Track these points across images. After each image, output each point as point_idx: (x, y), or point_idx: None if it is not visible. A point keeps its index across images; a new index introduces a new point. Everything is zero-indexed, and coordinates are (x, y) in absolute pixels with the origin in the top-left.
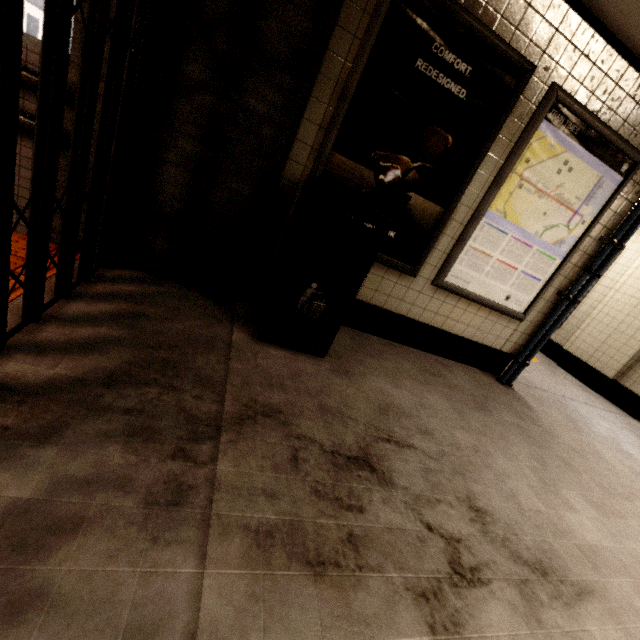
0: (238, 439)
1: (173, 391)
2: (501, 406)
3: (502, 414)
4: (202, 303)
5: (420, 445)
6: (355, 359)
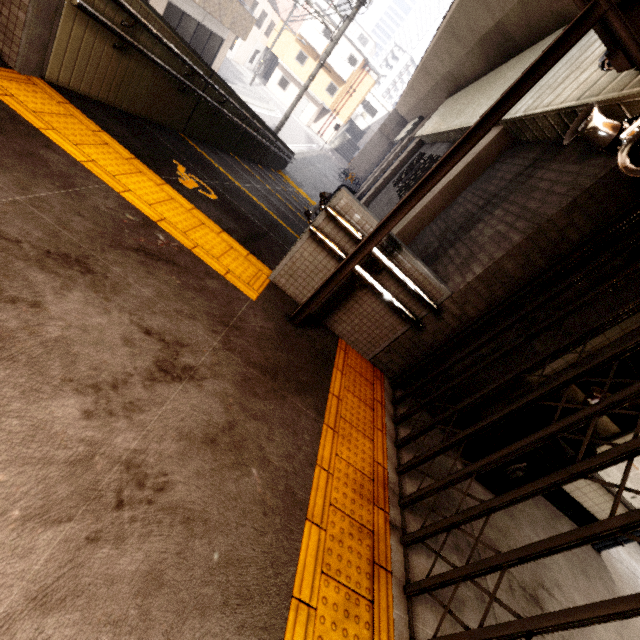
0: None
1: None
2: (595, 574)
3: (596, 583)
4: (436, 429)
5: (557, 597)
6: None
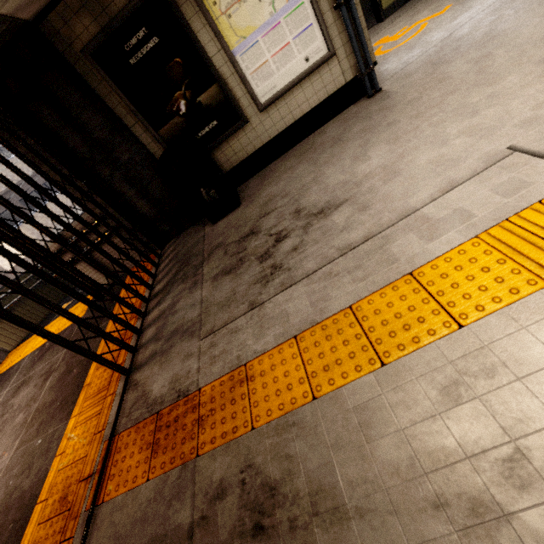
0: (208, 261)
1: (190, 264)
2: (356, 124)
3: (352, 131)
4: (193, 230)
5: (280, 205)
6: (257, 190)
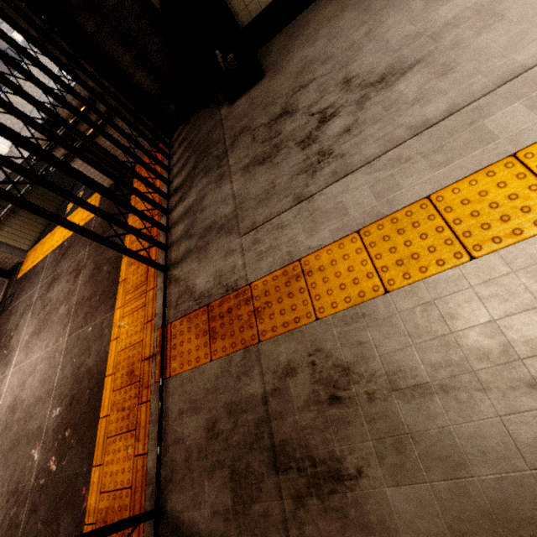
0: (233, 150)
1: (210, 155)
2: None
3: None
4: (205, 113)
5: (320, 73)
6: (285, 54)
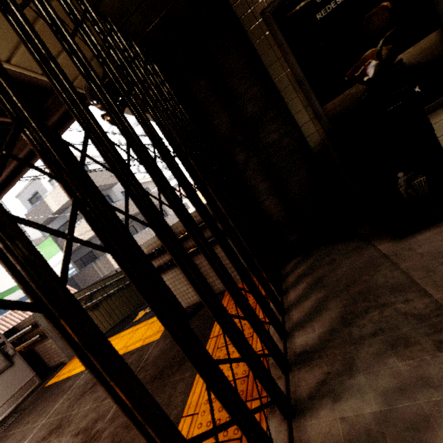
0: None
1: (385, 307)
2: None
3: None
4: (340, 247)
5: None
6: None
